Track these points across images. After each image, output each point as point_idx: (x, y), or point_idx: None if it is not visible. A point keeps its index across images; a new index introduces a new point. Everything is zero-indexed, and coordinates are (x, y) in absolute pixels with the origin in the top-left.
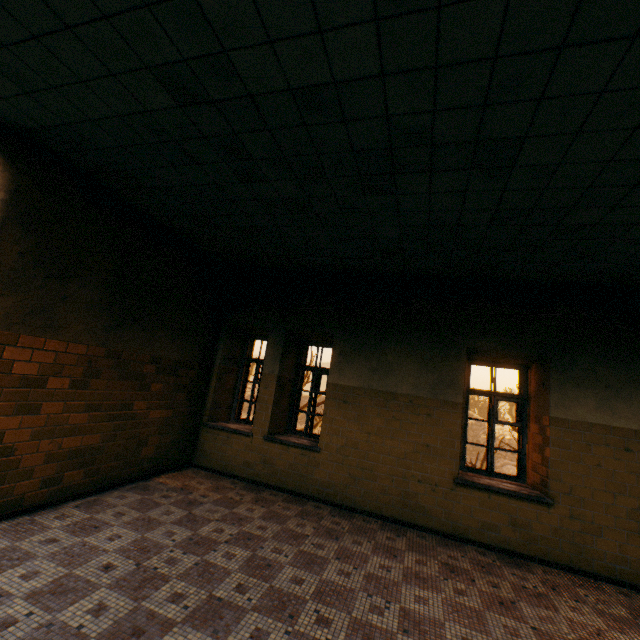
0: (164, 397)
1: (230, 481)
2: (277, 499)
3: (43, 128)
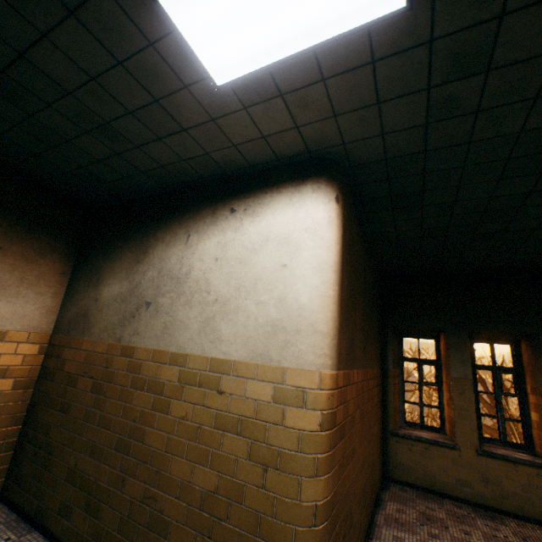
0: (375, 410)
1: (450, 503)
2: (537, 535)
3: (383, 160)
